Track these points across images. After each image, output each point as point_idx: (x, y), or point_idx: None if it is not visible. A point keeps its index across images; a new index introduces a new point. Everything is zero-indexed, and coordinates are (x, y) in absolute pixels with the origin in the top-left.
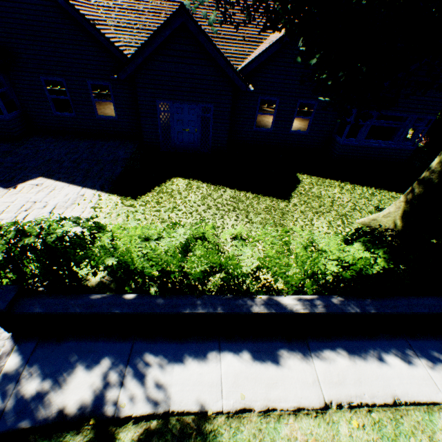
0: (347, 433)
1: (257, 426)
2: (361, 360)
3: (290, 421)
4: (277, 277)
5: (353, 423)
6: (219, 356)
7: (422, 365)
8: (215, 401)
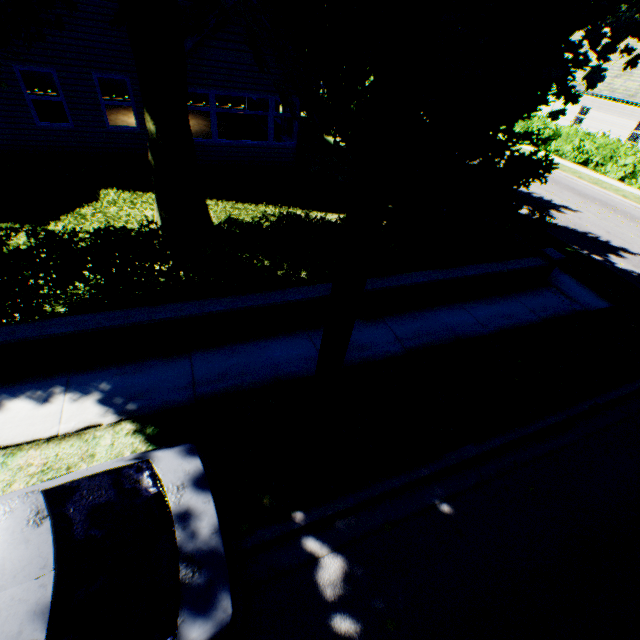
0: None
1: None
2: None
3: None
4: None
5: None
6: None
7: (62, 401)
8: None
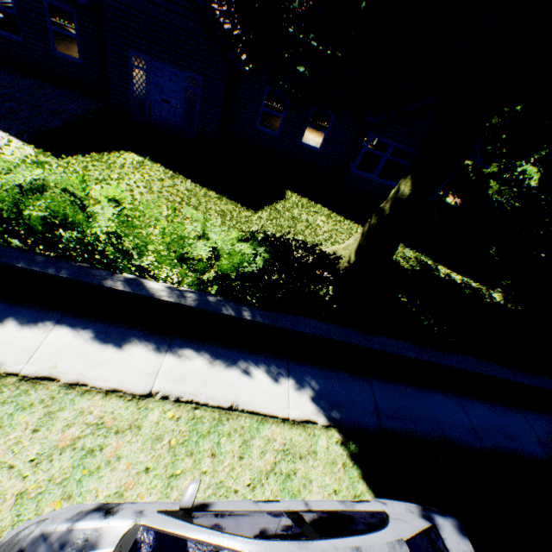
0: (156, 420)
1: (53, 394)
2: (222, 367)
3: (96, 398)
4: (140, 252)
5: (170, 413)
6: (53, 326)
7: (287, 385)
8: (16, 364)
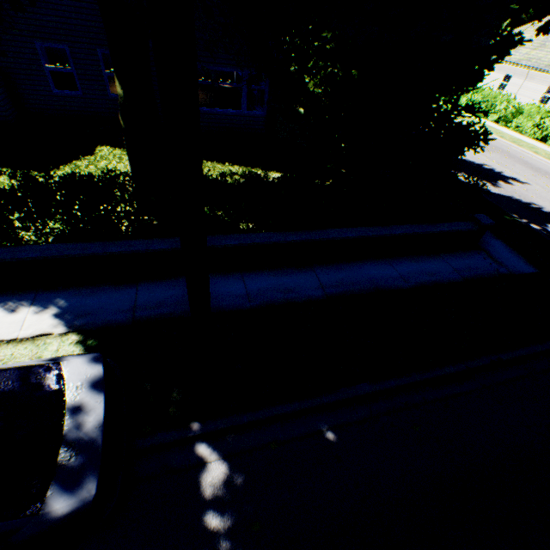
0: None
1: None
2: None
3: None
4: None
5: None
6: None
7: (27, 312)
8: None
